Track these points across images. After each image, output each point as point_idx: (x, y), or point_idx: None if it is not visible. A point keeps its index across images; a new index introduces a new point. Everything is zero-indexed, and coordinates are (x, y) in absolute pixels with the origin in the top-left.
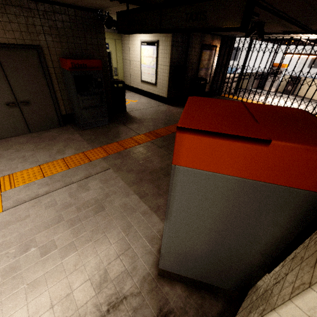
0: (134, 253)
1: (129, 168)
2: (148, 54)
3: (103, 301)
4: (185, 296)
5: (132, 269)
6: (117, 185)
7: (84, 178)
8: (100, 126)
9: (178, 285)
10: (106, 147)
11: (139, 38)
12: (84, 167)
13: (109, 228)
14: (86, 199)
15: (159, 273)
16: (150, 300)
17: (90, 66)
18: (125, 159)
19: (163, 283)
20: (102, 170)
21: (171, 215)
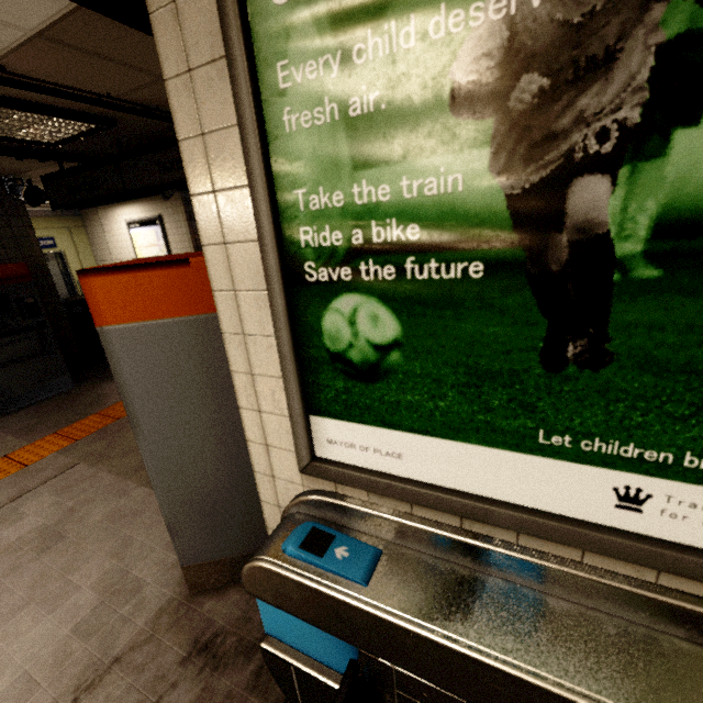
0: (138, 580)
1: (126, 448)
2: (147, 241)
3: (63, 690)
4: (248, 598)
5: (135, 608)
6: (98, 486)
7: (10, 501)
8: (53, 397)
9: (233, 588)
10: (68, 430)
11: (122, 218)
12: (8, 482)
13: (76, 564)
14: (16, 537)
15: (189, 583)
16: (175, 637)
17: (0, 277)
18: (117, 436)
19: (202, 600)
20: (58, 473)
21: (139, 420)
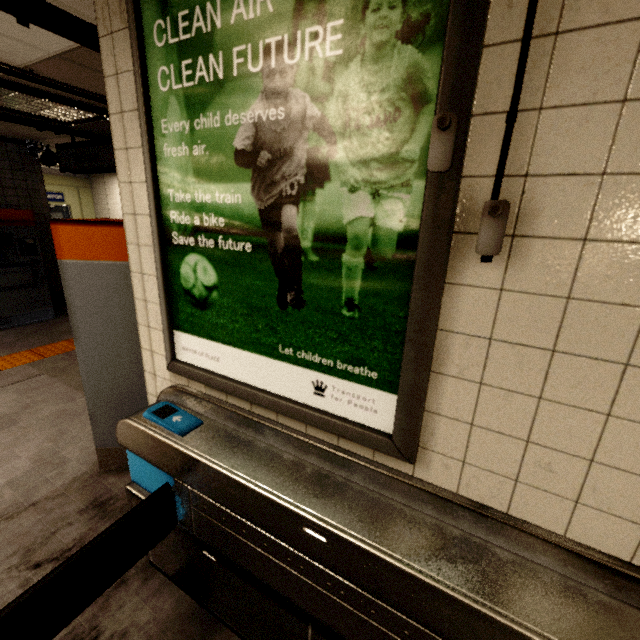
0: (65, 458)
1: None
2: None
3: None
4: None
5: (57, 475)
6: (53, 392)
7: None
8: (35, 323)
9: None
10: (40, 349)
11: None
12: None
13: (21, 442)
14: None
15: (100, 463)
16: (80, 496)
17: (9, 219)
18: None
19: (108, 476)
20: (24, 379)
21: (79, 330)
